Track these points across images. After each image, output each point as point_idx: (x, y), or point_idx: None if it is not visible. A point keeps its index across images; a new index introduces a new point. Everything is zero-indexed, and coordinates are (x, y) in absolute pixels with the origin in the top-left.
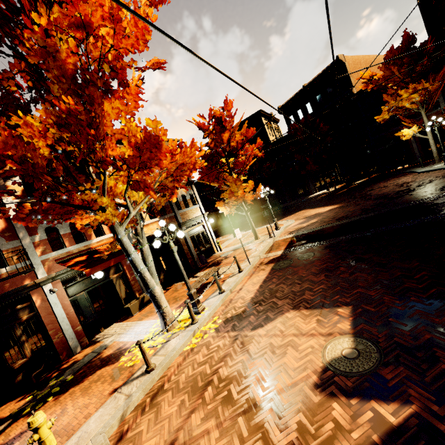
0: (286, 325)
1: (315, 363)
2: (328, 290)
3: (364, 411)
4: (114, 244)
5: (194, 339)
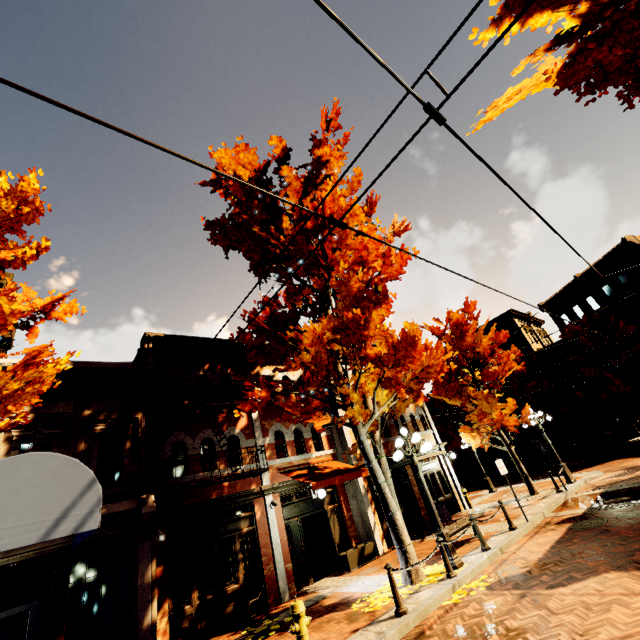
0: (606, 584)
1: None
2: None
3: None
4: (355, 447)
5: (455, 595)
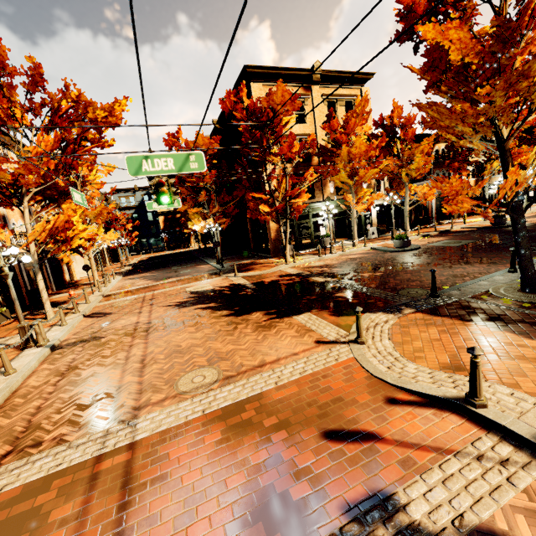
0: None
1: None
2: None
3: None
4: None
5: None
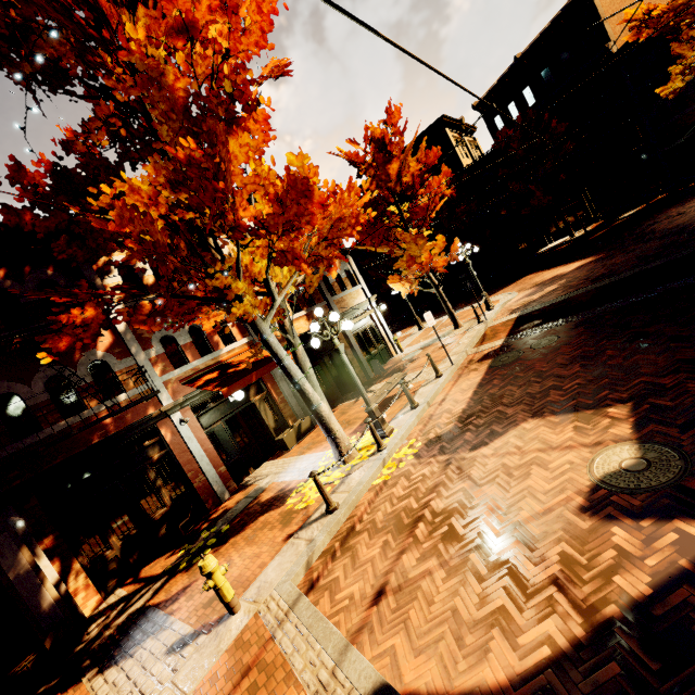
0: (525, 438)
1: (578, 483)
2: (589, 386)
3: (663, 534)
4: (258, 347)
5: (385, 470)
